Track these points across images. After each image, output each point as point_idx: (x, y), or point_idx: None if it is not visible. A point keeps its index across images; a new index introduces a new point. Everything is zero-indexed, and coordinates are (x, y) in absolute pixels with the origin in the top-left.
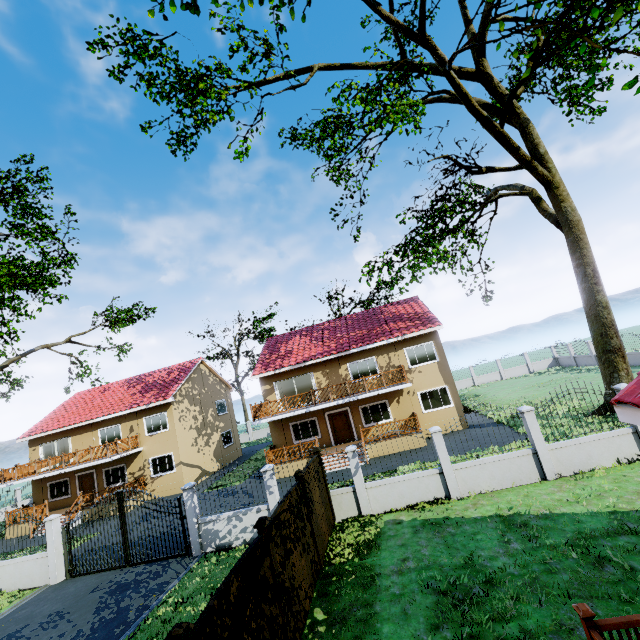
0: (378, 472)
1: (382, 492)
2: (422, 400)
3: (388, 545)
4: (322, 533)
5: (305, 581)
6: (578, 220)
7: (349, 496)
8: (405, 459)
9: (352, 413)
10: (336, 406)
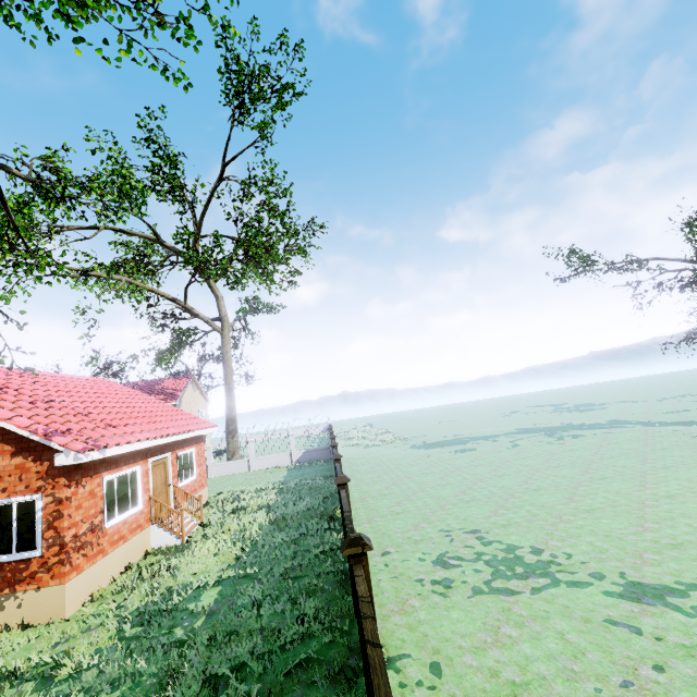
0: None
1: None
2: None
3: None
4: None
5: None
6: (228, 359)
7: None
8: None
9: None
10: None
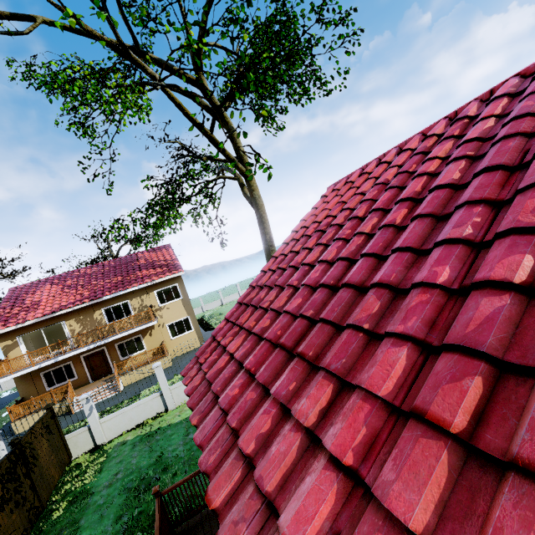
0: (126, 399)
1: (115, 422)
2: (170, 330)
3: (109, 465)
4: (49, 478)
5: (17, 531)
6: (262, 204)
7: (85, 434)
8: (152, 381)
9: (109, 351)
10: (92, 348)
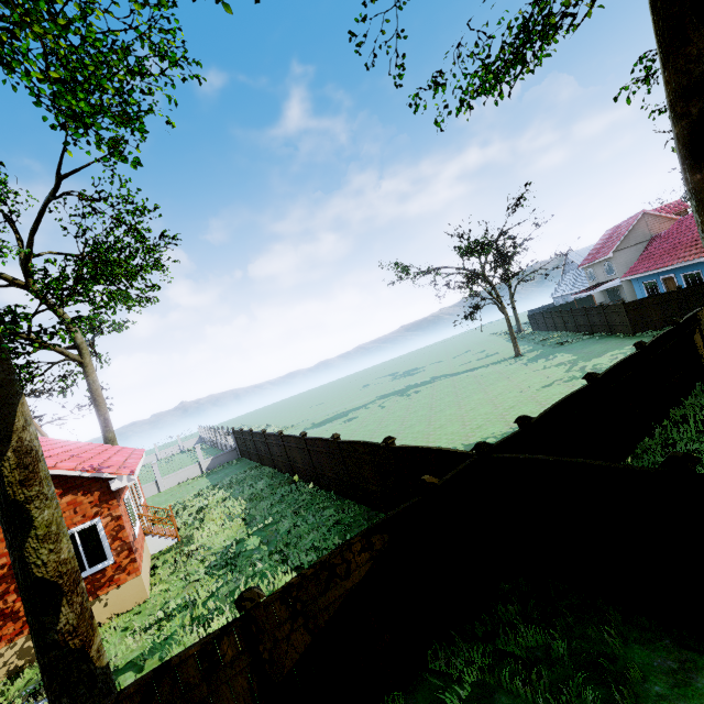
0: None
1: None
2: None
3: None
4: None
5: None
6: (97, 388)
7: None
8: None
9: None
10: None
